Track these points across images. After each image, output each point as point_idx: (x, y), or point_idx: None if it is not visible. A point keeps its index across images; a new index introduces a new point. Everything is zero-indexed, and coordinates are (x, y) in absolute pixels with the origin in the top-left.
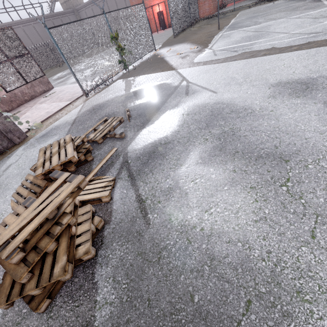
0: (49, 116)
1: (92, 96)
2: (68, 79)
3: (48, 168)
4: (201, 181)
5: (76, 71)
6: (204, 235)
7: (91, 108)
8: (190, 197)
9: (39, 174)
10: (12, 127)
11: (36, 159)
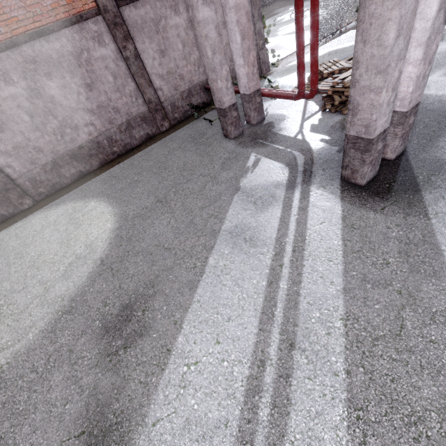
0: (281, 59)
1: (322, 45)
2: (276, 31)
3: (332, 70)
4: (441, 82)
5: (281, 23)
6: (437, 96)
7: (327, 53)
8: (431, 87)
9: (327, 73)
10: (266, 59)
11: (292, 80)
